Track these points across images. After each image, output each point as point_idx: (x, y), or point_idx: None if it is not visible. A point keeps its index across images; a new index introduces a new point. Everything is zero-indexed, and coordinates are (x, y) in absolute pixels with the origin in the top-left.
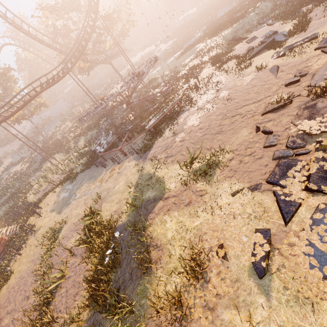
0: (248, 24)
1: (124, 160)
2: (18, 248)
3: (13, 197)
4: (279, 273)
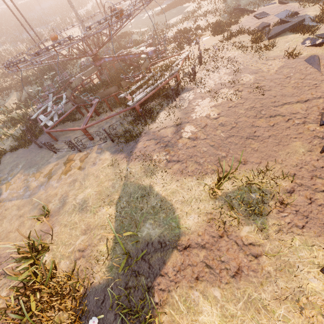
0: None
1: (89, 146)
2: None
3: None
4: None
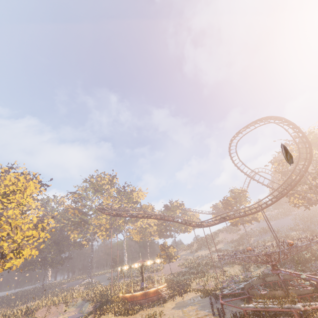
0: None
1: (218, 316)
2: (149, 305)
3: (194, 274)
4: None
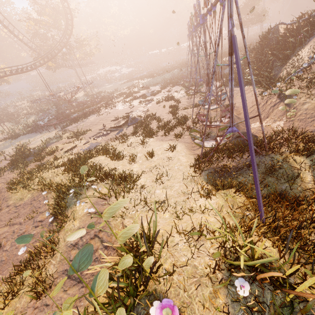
0: (156, 81)
1: (53, 131)
2: None
3: None
4: (70, 151)
